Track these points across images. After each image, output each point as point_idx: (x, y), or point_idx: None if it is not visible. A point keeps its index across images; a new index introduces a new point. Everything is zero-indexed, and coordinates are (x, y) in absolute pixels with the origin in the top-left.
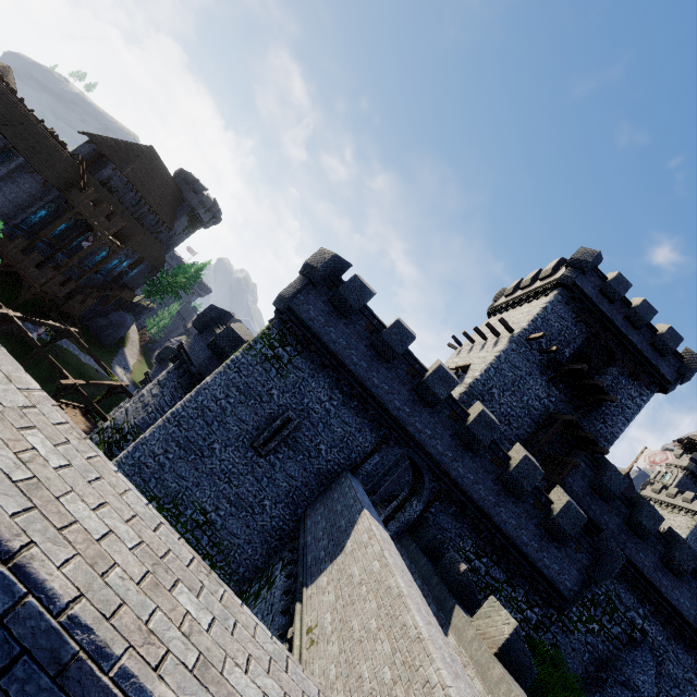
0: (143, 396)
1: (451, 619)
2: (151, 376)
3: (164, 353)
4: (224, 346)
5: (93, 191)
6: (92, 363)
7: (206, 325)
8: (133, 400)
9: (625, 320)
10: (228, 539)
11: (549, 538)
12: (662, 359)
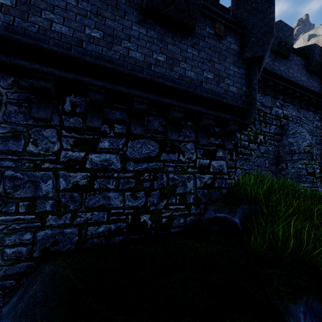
0: None
1: None
2: None
3: None
4: None
5: None
6: None
7: None
8: None
9: None
10: None
11: (174, 35)
12: None
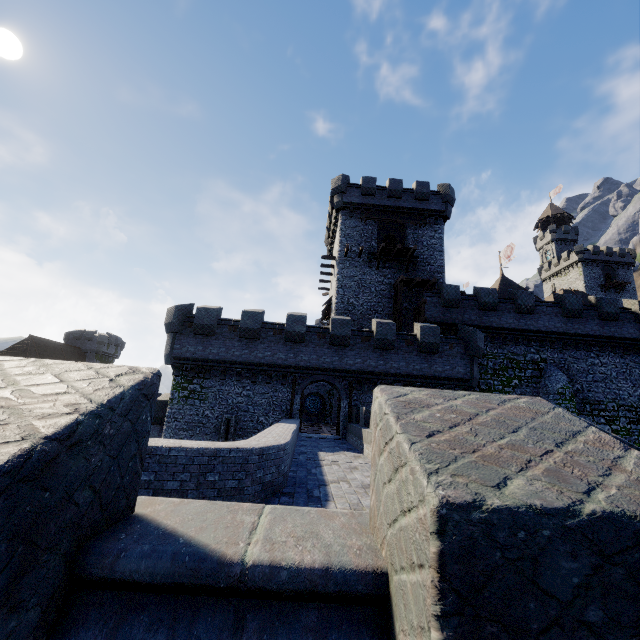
0: None
1: (362, 437)
2: None
3: None
4: (164, 415)
5: None
6: None
7: None
8: None
9: (390, 199)
10: None
11: (430, 355)
12: (429, 202)
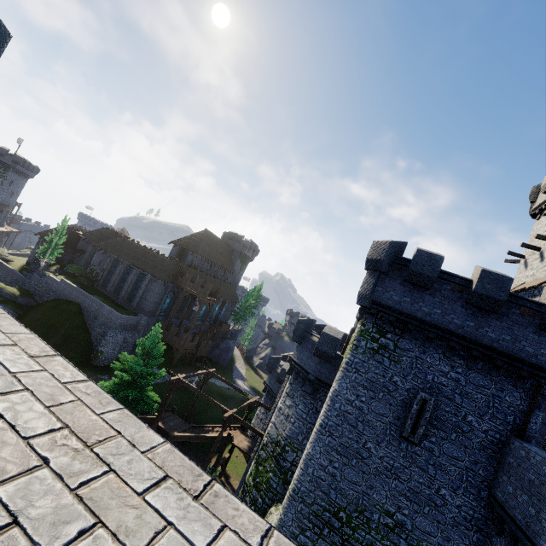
0: (281, 409)
1: None
2: (269, 384)
3: (270, 363)
4: (327, 350)
5: (188, 274)
6: (223, 384)
7: (301, 336)
8: (275, 414)
9: None
10: (424, 539)
11: None
12: None
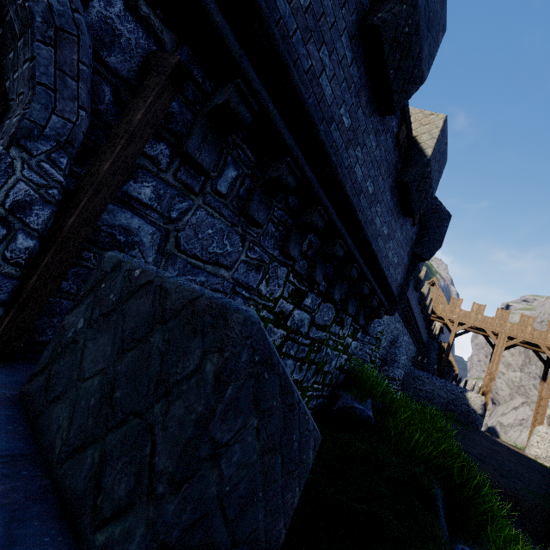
0: None
1: None
2: None
3: None
4: None
5: None
6: None
7: None
8: None
9: None
10: None
11: (398, 211)
12: None
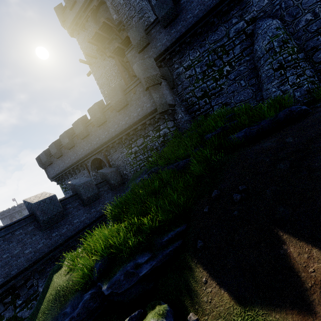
0: None
1: None
2: None
3: None
4: None
5: None
6: None
7: None
8: None
9: None
10: None
11: (126, 109)
12: None
